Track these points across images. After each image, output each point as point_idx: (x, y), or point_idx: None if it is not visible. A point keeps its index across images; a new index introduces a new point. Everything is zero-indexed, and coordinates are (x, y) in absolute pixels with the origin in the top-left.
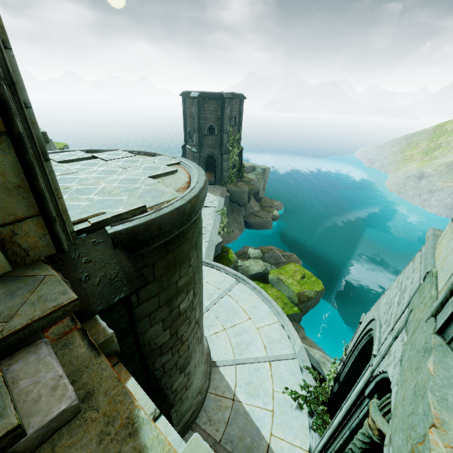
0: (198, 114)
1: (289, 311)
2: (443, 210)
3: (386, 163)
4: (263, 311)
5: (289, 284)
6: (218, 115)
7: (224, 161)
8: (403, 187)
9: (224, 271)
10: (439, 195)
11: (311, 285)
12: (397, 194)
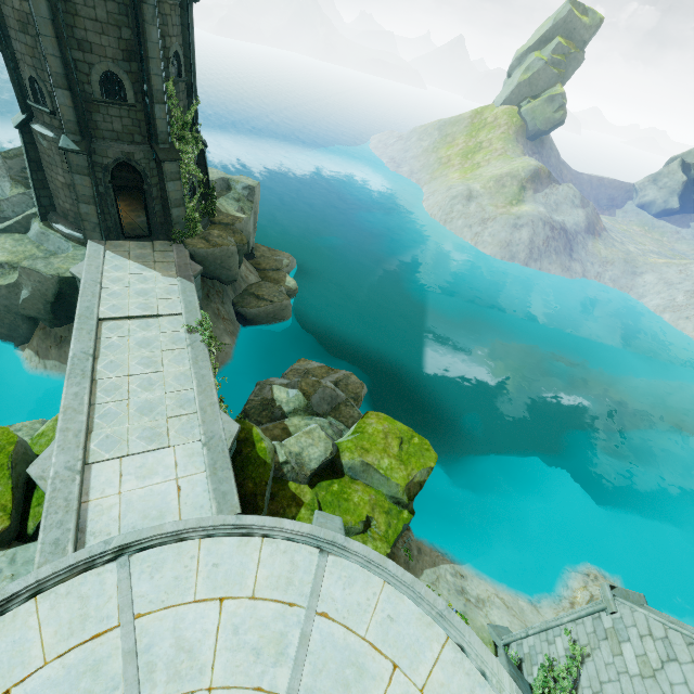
0: (54, 24)
1: (398, 527)
2: (498, 250)
3: (417, 167)
4: (411, 624)
5: (386, 470)
6: (126, 39)
7: (168, 179)
8: (450, 212)
9: (281, 535)
10: (493, 226)
11: (420, 458)
12: (443, 223)
